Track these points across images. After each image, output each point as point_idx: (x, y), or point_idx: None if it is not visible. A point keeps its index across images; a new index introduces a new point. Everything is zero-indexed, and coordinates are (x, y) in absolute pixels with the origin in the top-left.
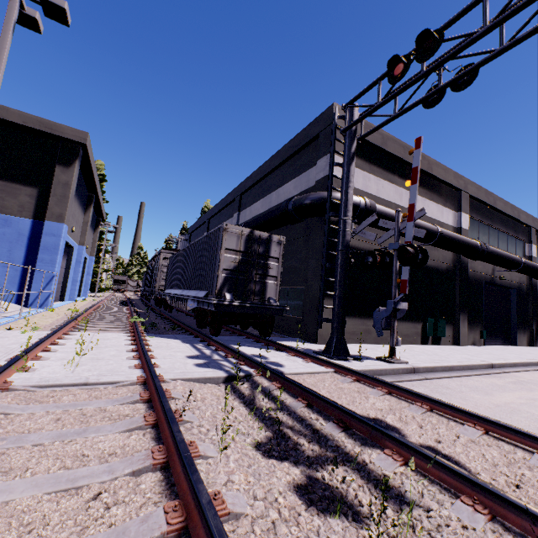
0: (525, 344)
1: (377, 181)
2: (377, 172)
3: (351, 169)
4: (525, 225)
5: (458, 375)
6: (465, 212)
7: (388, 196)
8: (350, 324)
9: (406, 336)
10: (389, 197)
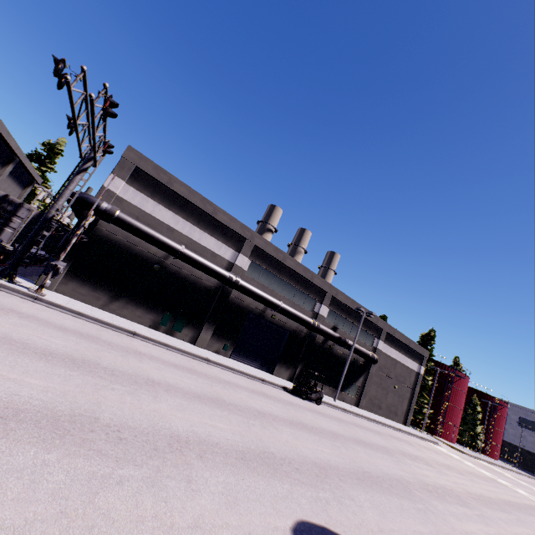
0: (286, 378)
1: (155, 205)
2: (159, 200)
3: (74, 179)
4: (322, 289)
5: (73, 315)
6: (244, 254)
7: (164, 218)
8: (81, 286)
9: (138, 317)
10: (164, 219)
